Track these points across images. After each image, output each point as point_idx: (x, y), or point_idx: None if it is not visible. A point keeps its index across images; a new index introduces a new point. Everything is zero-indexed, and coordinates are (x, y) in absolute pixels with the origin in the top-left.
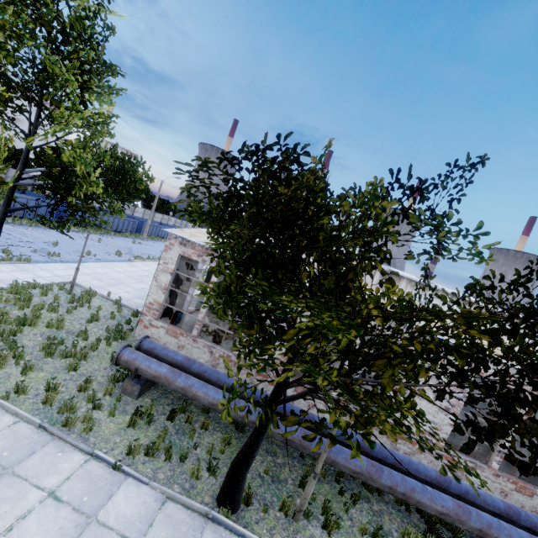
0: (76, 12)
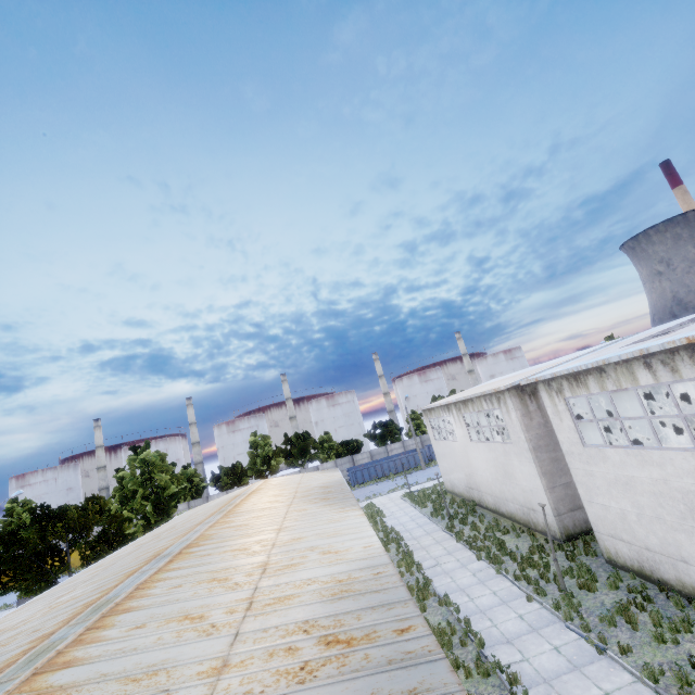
0: (146, 459)
